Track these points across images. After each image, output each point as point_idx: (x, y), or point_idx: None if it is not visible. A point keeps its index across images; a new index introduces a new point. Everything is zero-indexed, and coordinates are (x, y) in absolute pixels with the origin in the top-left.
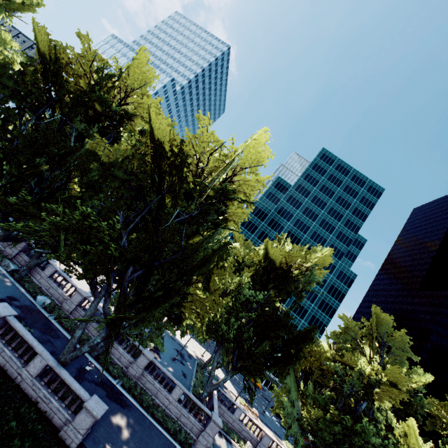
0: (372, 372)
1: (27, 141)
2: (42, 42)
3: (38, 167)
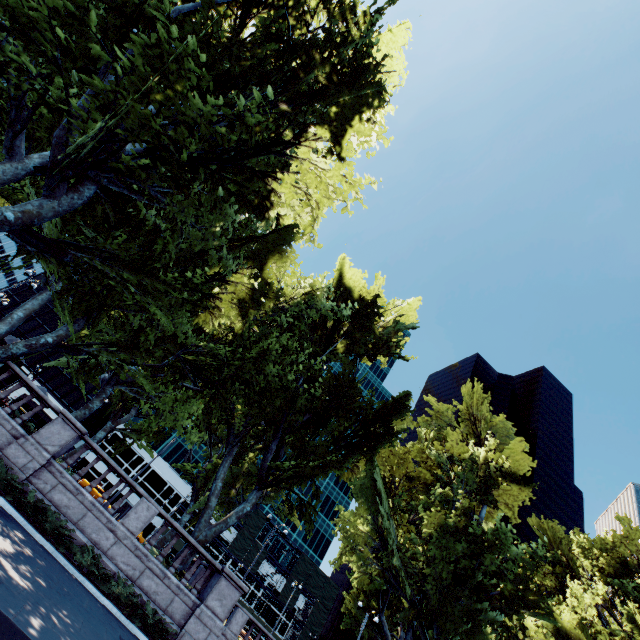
0: (491, 453)
1: None
2: None
3: None
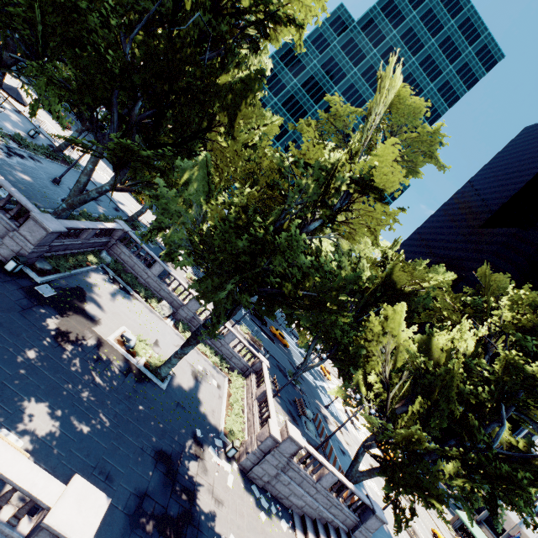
0: (344, 157)
1: None
2: None
3: None
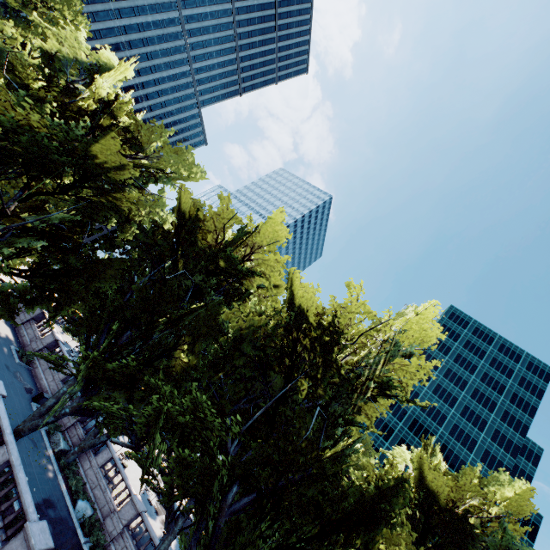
0: None
1: (142, 294)
2: (184, 202)
3: (153, 331)
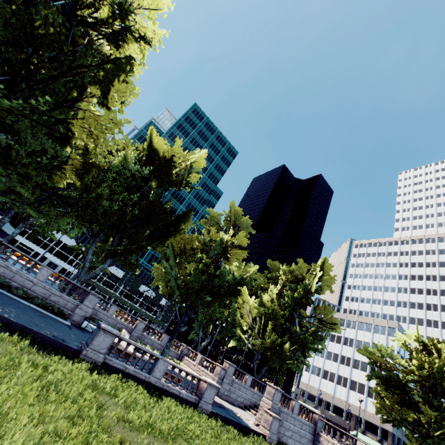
0: (229, 237)
1: None
2: None
3: None
